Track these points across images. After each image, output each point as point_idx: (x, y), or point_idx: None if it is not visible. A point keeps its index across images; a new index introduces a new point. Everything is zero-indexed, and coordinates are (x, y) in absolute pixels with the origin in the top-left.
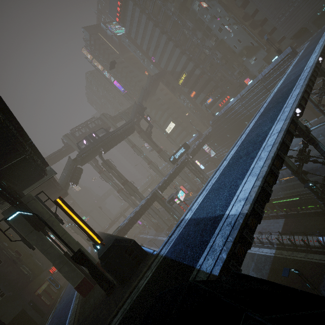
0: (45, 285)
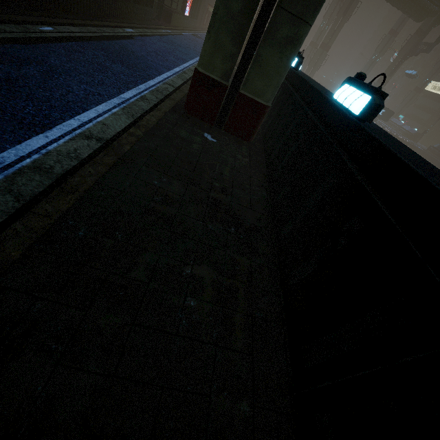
0: (212, 10)
